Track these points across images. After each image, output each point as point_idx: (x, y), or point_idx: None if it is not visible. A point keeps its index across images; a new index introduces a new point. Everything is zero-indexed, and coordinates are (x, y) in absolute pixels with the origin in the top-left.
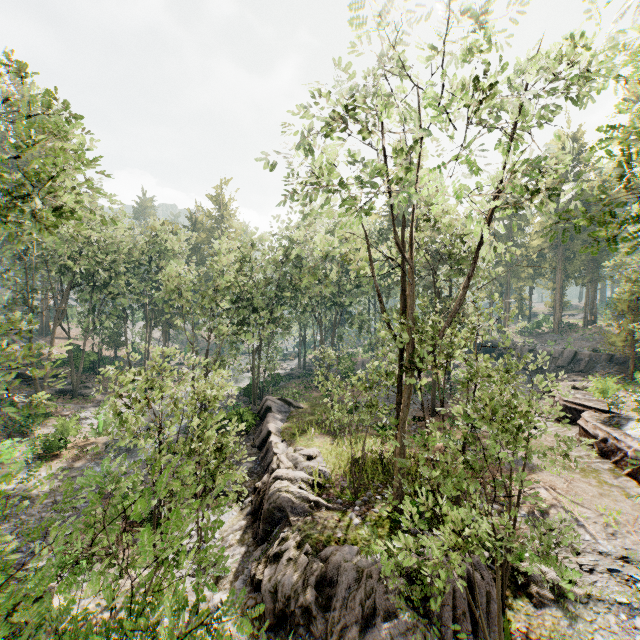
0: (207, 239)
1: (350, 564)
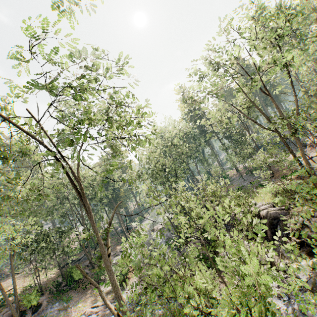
0: None
1: None
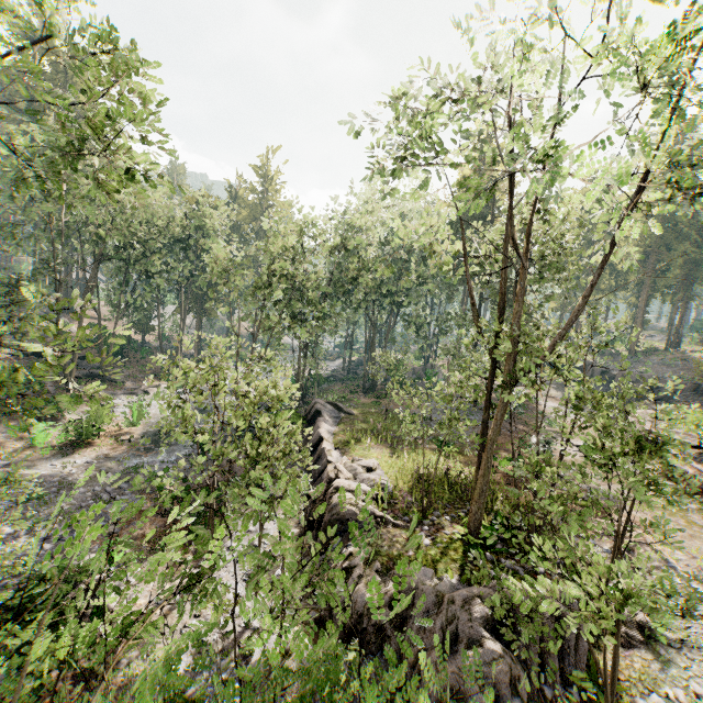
0: (248, 217)
1: (428, 587)
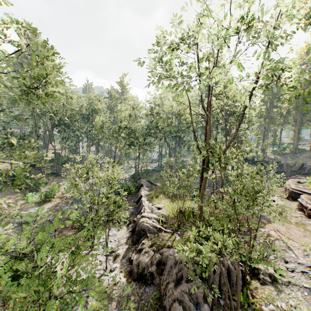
0: (116, 103)
1: (172, 256)
